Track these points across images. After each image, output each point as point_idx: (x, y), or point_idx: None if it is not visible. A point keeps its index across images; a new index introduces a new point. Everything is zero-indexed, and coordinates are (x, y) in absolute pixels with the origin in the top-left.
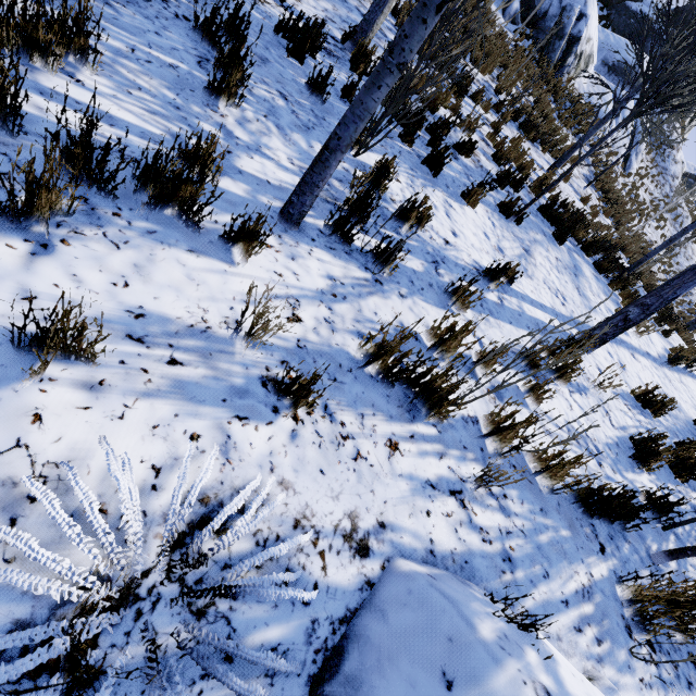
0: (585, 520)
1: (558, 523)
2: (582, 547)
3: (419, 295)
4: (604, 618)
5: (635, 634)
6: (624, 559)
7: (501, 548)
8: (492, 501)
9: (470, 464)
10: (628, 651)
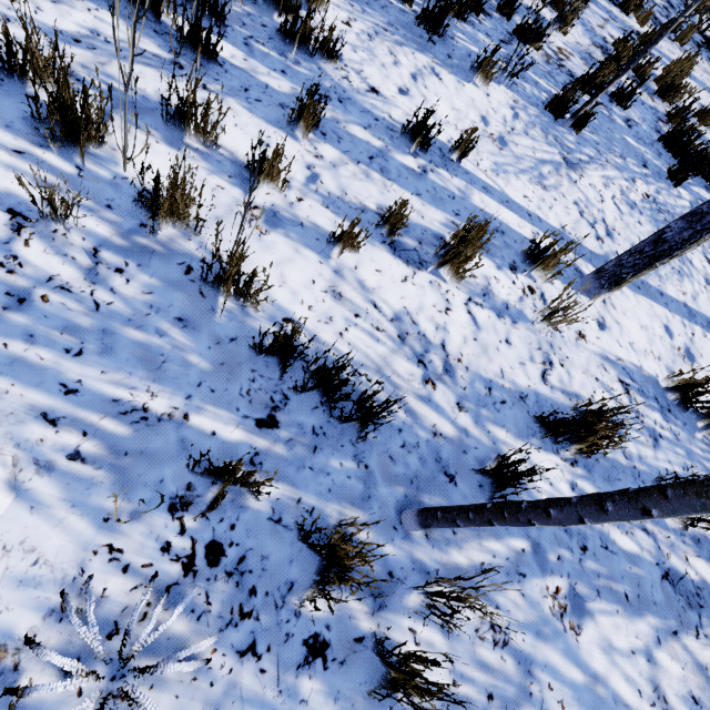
0: (273, 382)
1: (197, 347)
2: (214, 391)
3: (242, 100)
4: (135, 454)
5: (186, 514)
6: (314, 465)
7: (24, 287)
8: (81, 258)
9: (94, 219)
10: (133, 511)
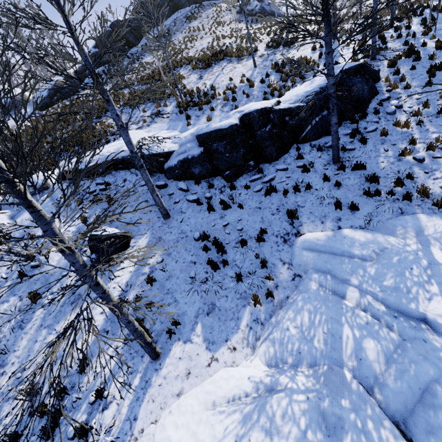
0: None
1: None
2: None
3: None
4: None
5: None
6: None
7: None
8: None
9: None
10: None
